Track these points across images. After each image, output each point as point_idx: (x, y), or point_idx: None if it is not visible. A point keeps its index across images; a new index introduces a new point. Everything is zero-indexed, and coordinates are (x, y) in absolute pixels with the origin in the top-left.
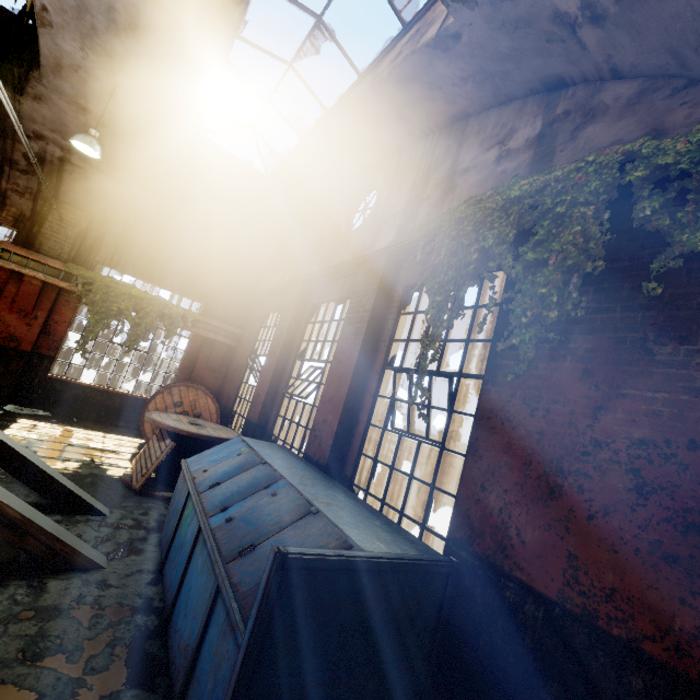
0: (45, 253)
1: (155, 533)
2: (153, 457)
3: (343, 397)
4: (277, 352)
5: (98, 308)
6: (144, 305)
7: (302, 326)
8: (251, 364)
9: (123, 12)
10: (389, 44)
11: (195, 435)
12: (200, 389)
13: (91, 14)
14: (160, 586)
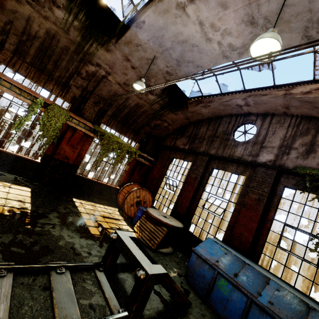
0: (85, 118)
1: (180, 277)
2: (158, 235)
3: (255, 228)
4: (194, 186)
5: (105, 147)
6: (122, 147)
7: (206, 176)
8: (163, 179)
9: (185, 36)
10: (300, 82)
11: (175, 227)
12: (147, 191)
13: (166, 31)
14: (212, 312)
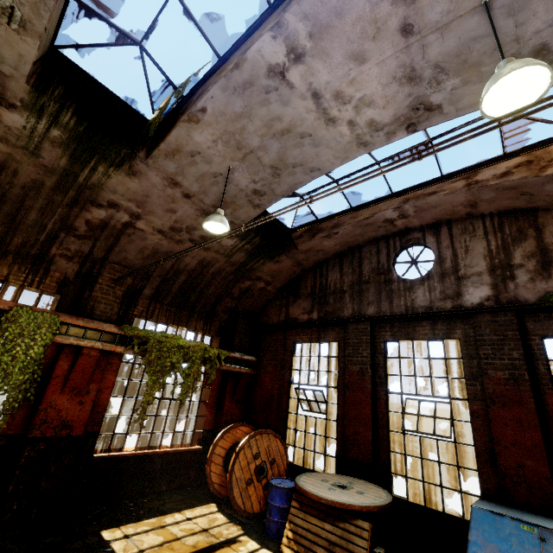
0: (97, 317)
1: None
2: (354, 548)
3: (540, 442)
4: (366, 388)
5: (154, 368)
6: (190, 354)
7: (380, 360)
8: (290, 393)
9: (286, 122)
10: (482, 162)
11: (383, 507)
12: (270, 433)
13: (249, 119)
14: None
